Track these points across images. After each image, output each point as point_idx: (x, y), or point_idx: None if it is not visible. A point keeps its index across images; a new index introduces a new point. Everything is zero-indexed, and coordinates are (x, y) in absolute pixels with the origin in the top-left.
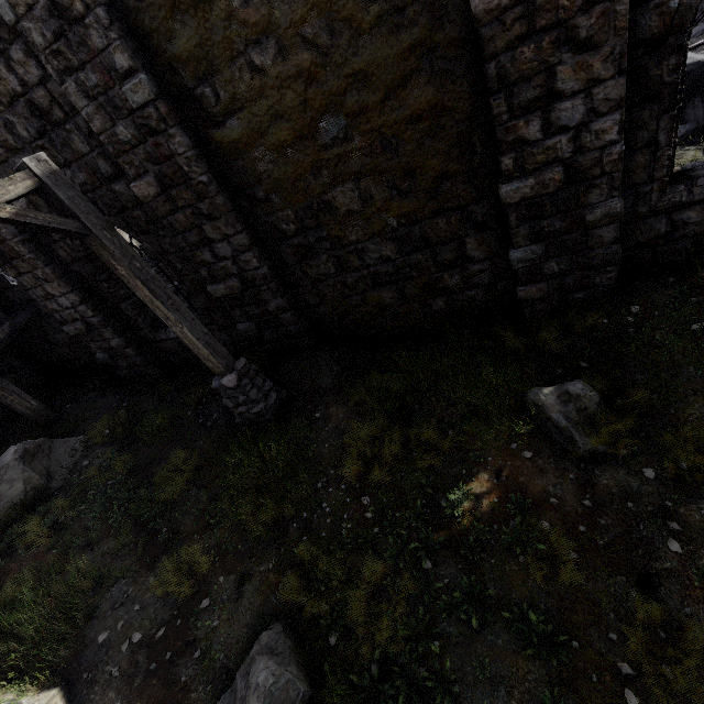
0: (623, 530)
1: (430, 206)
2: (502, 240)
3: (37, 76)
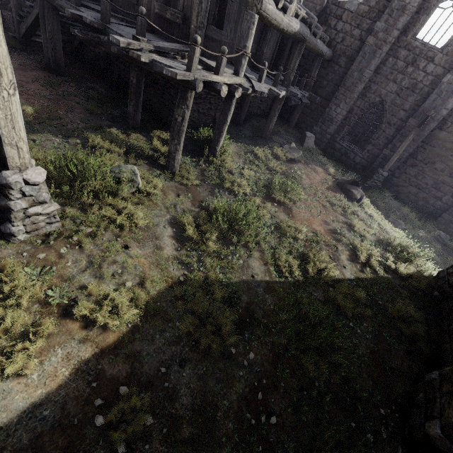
0: (448, 253)
1: (450, 183)
2: (452, 202)
3: (426, 84)
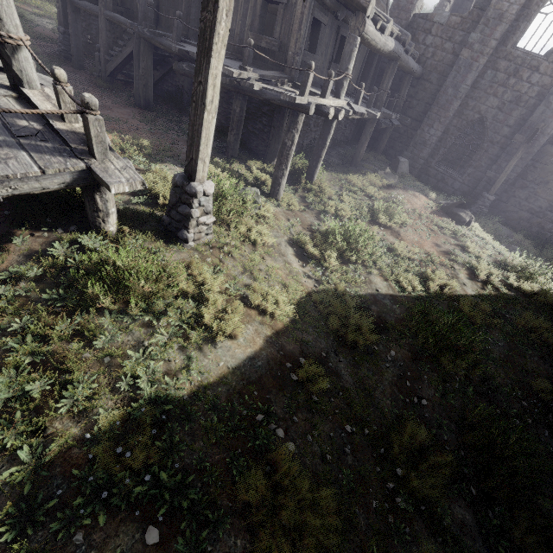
0: None
1: None
2: None
3: (532, 96)
